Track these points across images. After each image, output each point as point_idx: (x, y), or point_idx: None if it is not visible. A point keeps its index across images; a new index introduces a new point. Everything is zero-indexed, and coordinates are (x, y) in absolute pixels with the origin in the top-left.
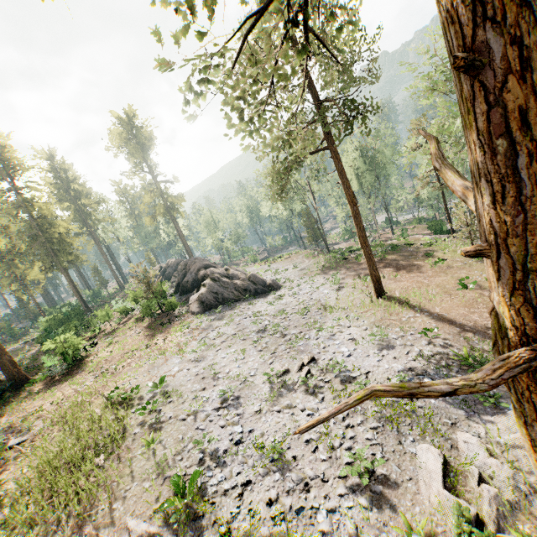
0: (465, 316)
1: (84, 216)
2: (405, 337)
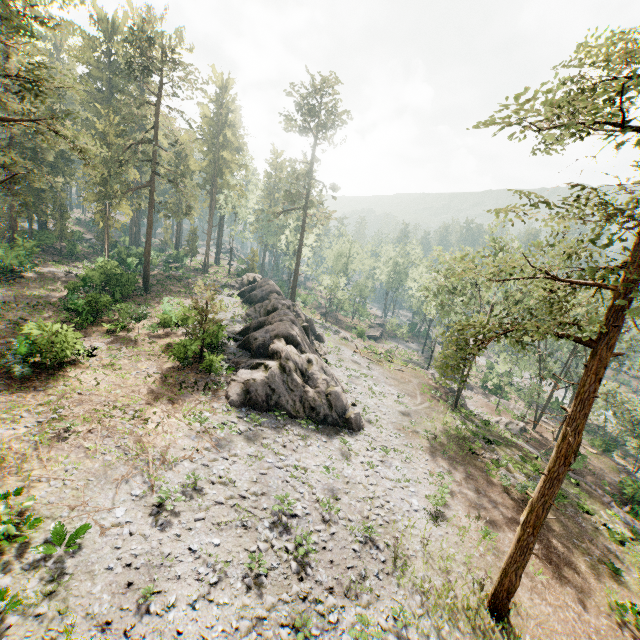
0: None
1: (216, 171)
2: None
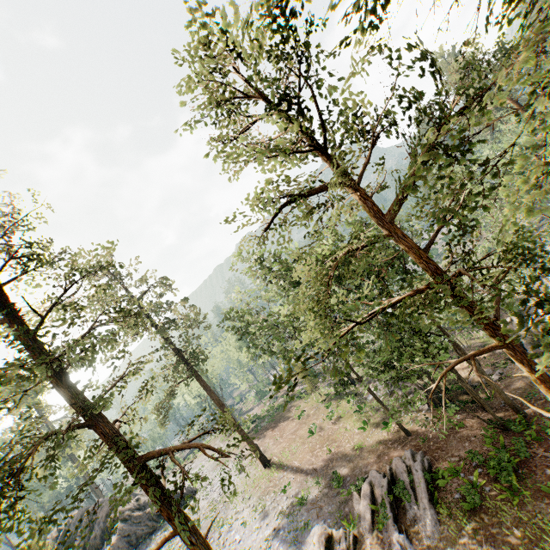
0: (309, 461)
1: None
2: (276, 500)
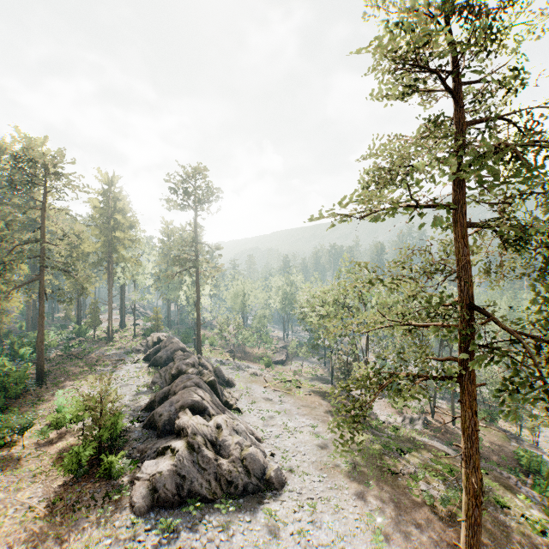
0: None
1: (111, 249)
2: None
